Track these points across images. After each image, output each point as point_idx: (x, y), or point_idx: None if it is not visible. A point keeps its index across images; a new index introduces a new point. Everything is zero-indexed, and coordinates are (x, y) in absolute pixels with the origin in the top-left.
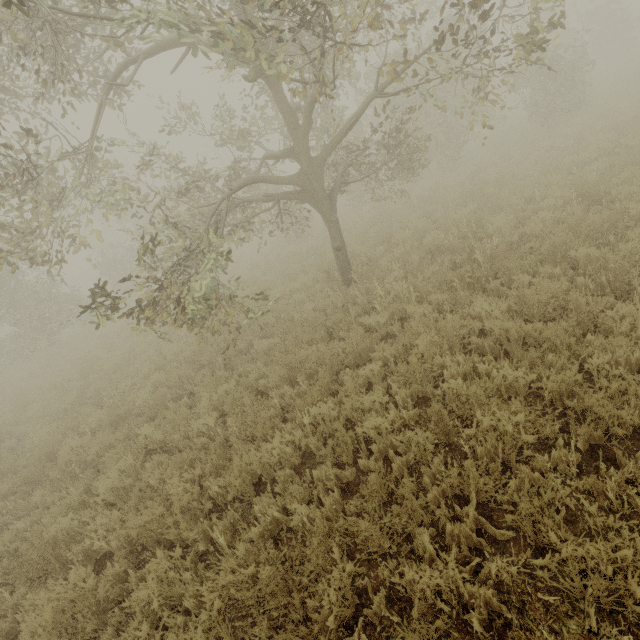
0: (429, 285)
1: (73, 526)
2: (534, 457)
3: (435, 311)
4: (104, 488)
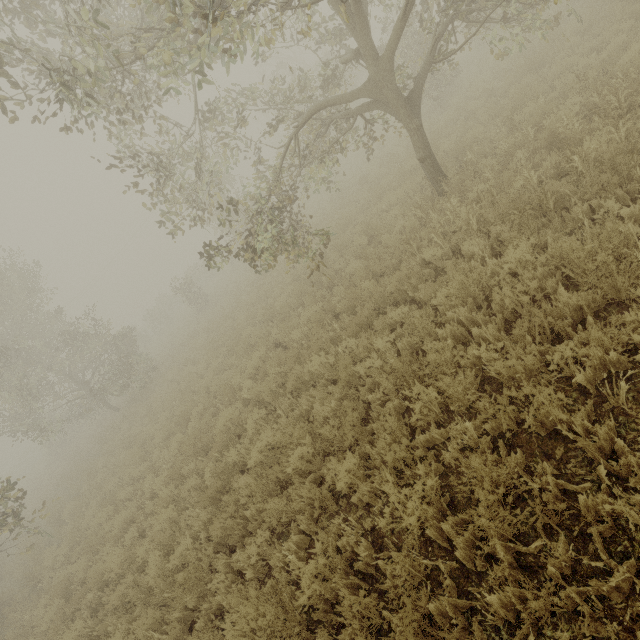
0: (491, 215)
1: (240, 381)
2: (463, 423)
3: (487, 249)
4: (250, 365)
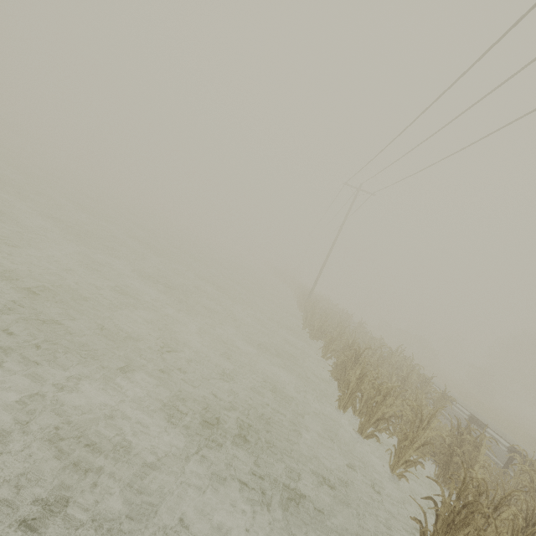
0: None
1: None
2: None
3: None
4: None
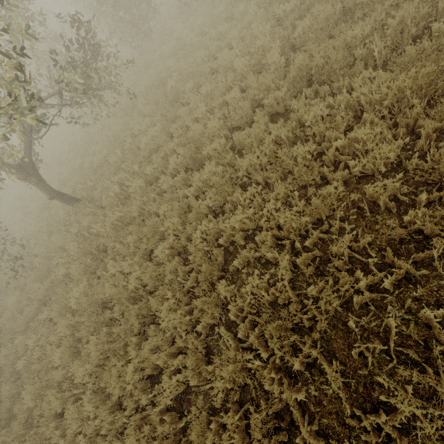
0: (78, 254)
1: None
2: None
3: (81, 273)
4: None
